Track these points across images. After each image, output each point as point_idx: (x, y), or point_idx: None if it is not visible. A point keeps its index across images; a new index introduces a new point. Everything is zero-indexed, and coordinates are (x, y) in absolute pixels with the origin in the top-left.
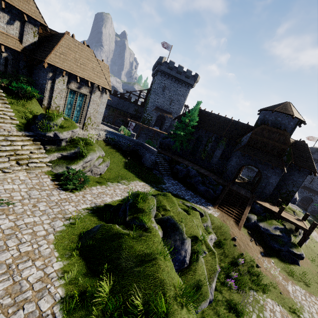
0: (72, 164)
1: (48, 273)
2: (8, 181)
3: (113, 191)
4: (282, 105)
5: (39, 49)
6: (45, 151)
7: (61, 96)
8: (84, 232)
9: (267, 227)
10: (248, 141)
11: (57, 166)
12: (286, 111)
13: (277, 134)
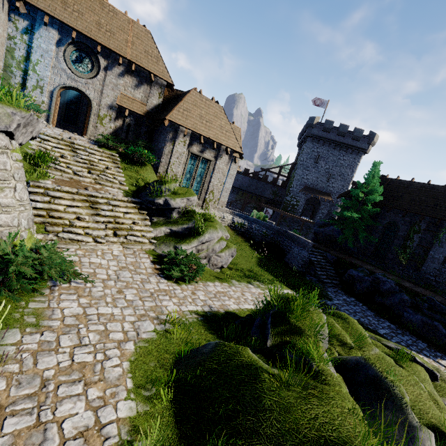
0: (183, 243)
1: (103, 421)
2: (98, 253)
3: (240, 294)
4: None
5: (162, 111)
6: (151, 223)
7: (180, 161)
8: (186, 351)
9: None
10: None
11: (162, 244)
12: None
13: None
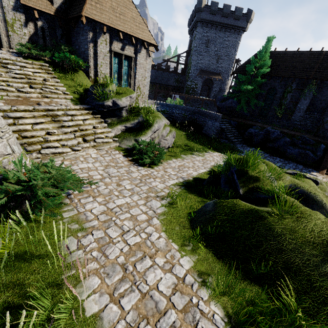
0: (140, 136)
1: (180, 276)
2: (81, 159)
3: (192, 163)
4: None
5: (71, 8)
6: (107, 125)
7: (106, 62)
8: (193, 213)
9: None
10: None
11: (124, 140)
12: None
13: None
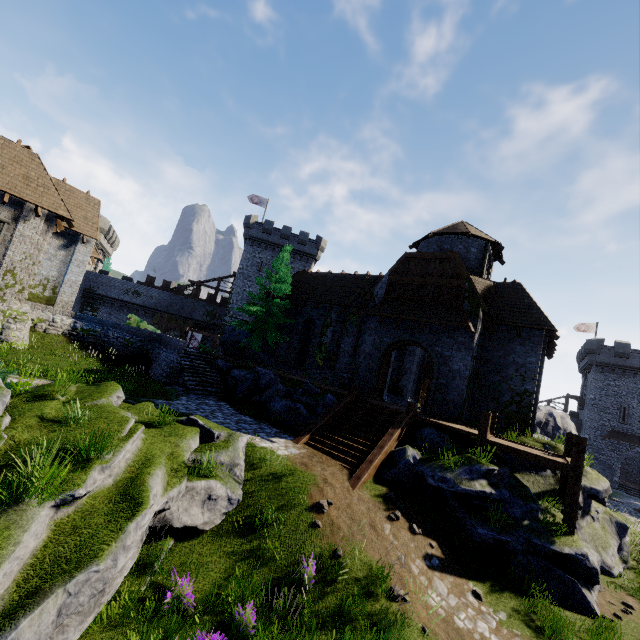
0: None
1: None
2: None
3: None
4: (449, 226)
5: None
6: None
7: None
8: None
9: (442, 473)
10: (388, 293)
11: None
12: (454, 230)
13: (437, 263)
